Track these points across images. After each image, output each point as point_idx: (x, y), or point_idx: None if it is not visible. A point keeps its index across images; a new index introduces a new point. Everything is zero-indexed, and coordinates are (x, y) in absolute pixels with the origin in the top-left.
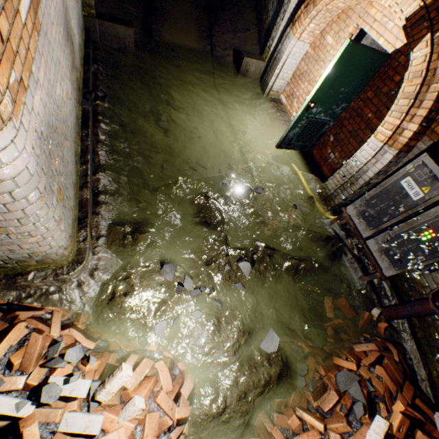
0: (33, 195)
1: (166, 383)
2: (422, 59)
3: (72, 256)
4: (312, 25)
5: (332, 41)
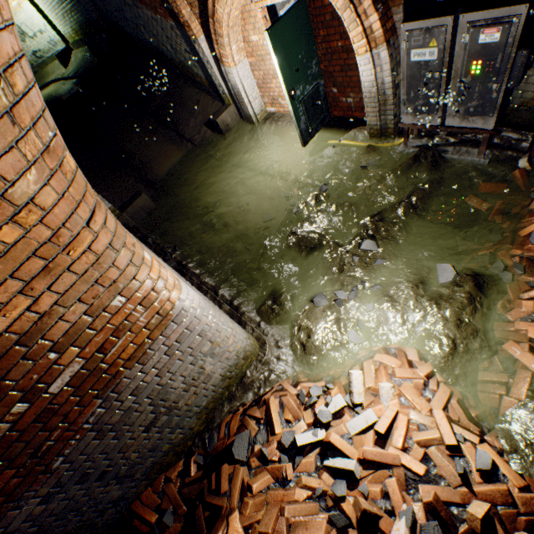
0: (212, 311)
1: (392, 362)
2: None
3: (256, 343)
4: (233, 47)
5: (257, 37)
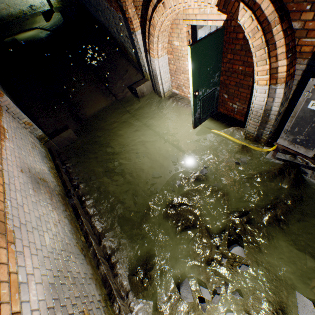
0: None
1: None
2: (249, 20)
3: None
4: (159, 45)
5: (178, 43)
